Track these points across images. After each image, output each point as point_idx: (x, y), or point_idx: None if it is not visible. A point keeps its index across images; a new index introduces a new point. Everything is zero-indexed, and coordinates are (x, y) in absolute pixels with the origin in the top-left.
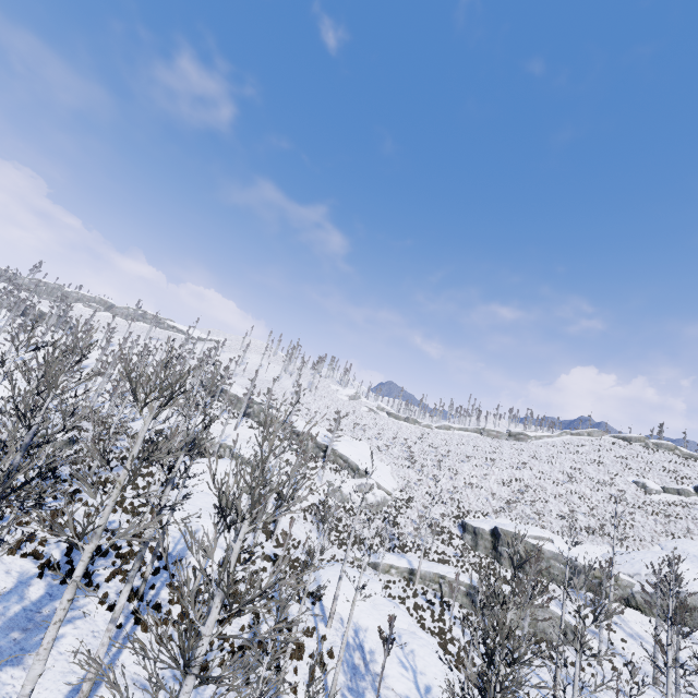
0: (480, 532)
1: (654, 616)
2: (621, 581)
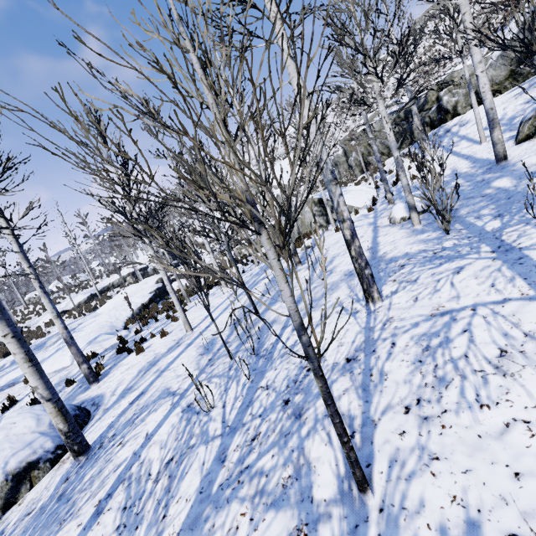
0: (336, 161)
1: (519, 82)
2: (457, 77)
